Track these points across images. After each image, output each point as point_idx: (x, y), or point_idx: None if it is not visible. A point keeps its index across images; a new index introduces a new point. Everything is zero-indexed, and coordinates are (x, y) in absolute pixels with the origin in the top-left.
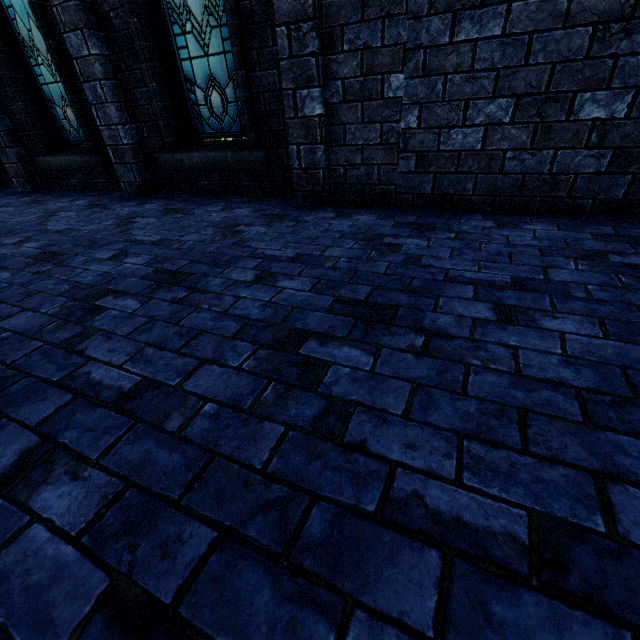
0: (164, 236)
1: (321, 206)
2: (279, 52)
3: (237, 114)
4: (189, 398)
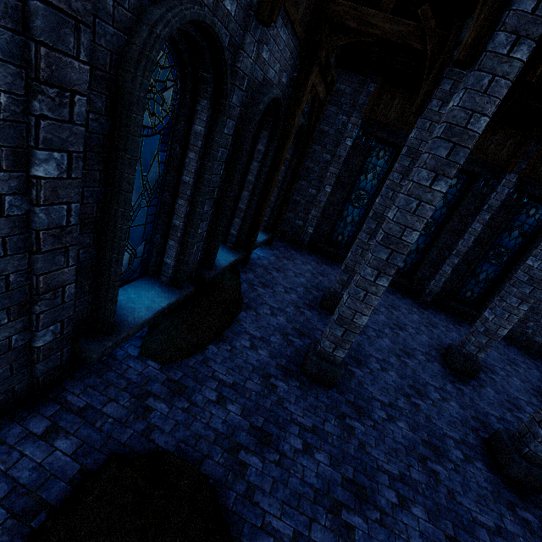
0: None
1: None
2: None
3: (472, 300)
4: None
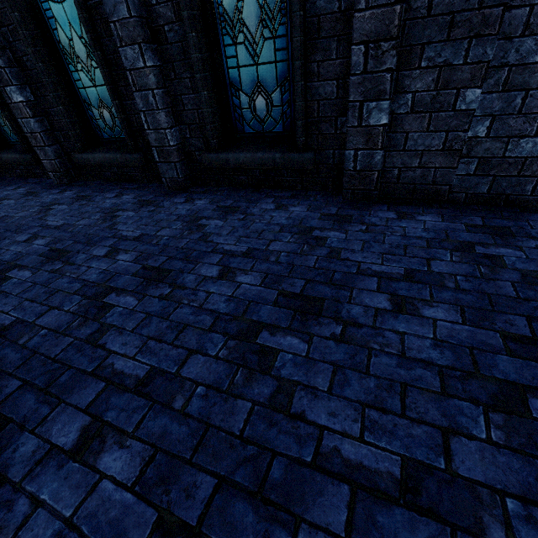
0: (249, 245)
1: (372, 203)
2: (352, 68)
3: (281, 116)
4: (478, 490)
